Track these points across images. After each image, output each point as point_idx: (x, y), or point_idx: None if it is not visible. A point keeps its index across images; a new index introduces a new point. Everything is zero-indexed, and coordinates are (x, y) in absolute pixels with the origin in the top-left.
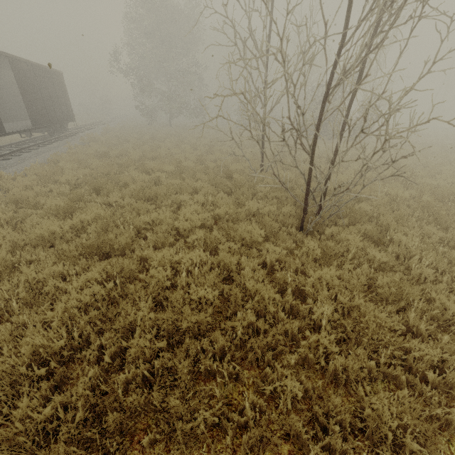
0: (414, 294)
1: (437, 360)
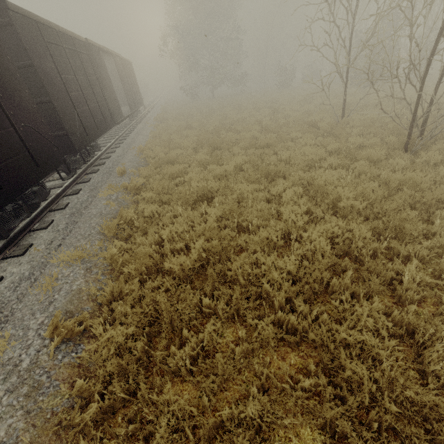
0: None
1: None
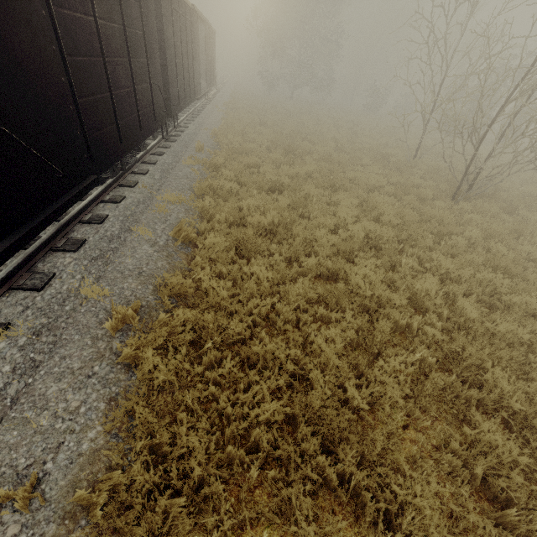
0: (526, 229)
1: (528, 254)
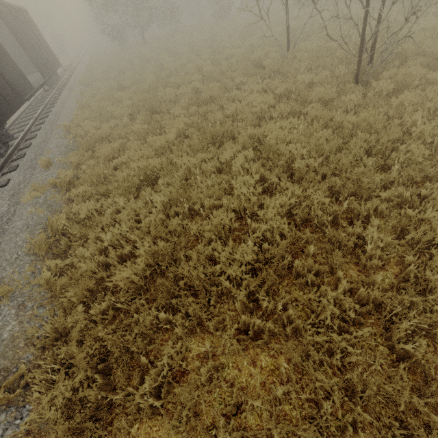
0: None
1: None
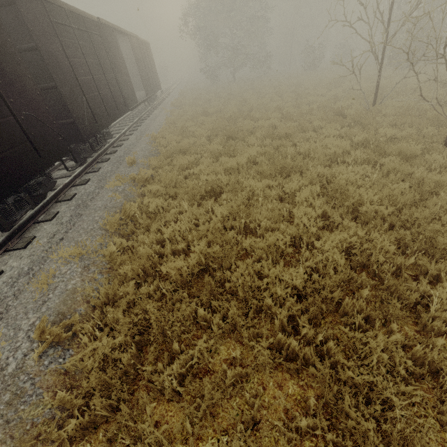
0: None
1: None
